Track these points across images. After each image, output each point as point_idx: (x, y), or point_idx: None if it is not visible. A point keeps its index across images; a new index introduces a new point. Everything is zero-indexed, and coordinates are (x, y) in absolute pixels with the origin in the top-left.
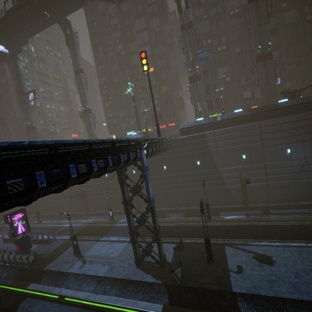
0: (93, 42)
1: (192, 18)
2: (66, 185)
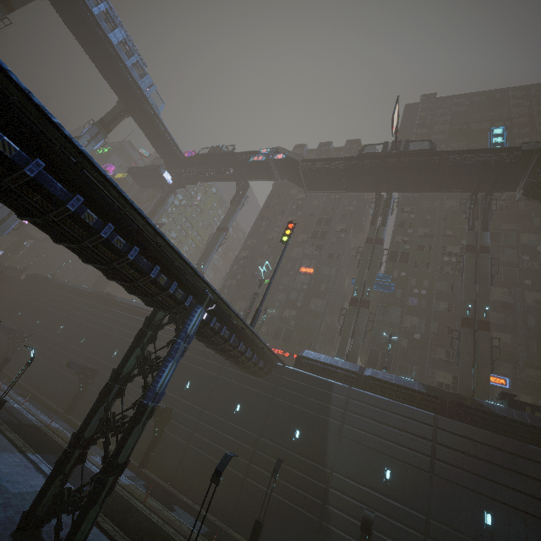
0: (261, 215)
1: (390, 241)
2: (53, 212)
